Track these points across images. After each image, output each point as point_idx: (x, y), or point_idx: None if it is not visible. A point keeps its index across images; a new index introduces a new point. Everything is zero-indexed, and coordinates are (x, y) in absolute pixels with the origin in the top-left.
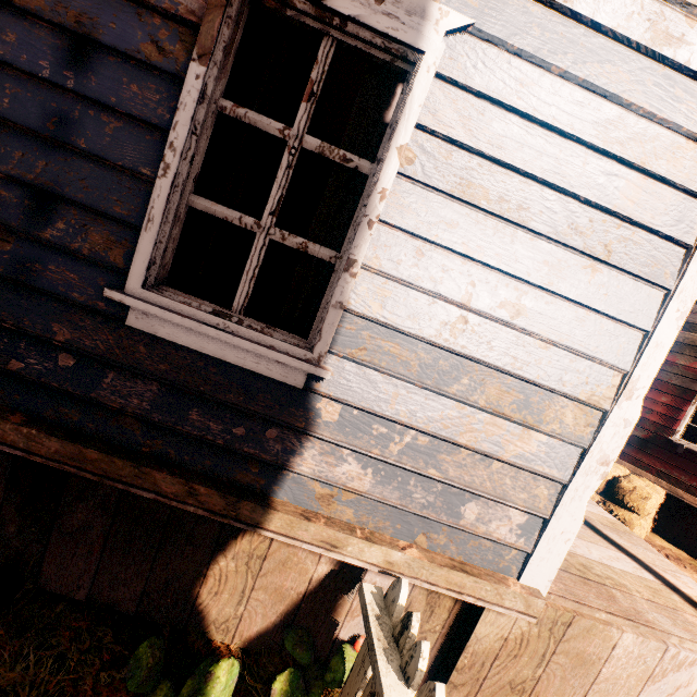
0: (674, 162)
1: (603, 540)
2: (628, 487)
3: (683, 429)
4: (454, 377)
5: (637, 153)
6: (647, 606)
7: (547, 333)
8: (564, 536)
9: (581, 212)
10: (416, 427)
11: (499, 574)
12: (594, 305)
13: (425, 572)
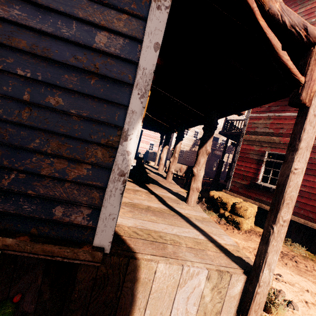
0: (119, 23)
1: (188, 225)
2: (239, 206)
3: (261, 177)
4: (31, 139)
5: (99, 19)
6: (185, 250)
7: (75, 111)
8: (111, 216)
9: (79, 50)
10: (15, 169)
11: (82, 243)
12: (96, 95)
13: (29, 247)
